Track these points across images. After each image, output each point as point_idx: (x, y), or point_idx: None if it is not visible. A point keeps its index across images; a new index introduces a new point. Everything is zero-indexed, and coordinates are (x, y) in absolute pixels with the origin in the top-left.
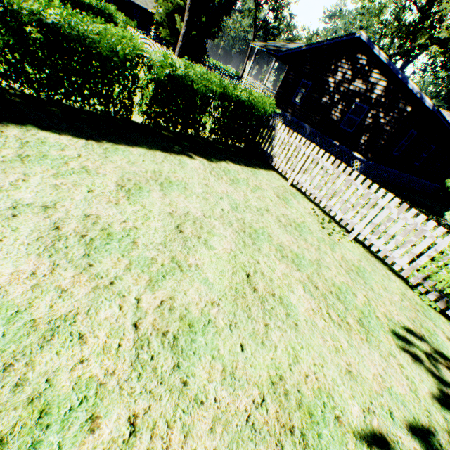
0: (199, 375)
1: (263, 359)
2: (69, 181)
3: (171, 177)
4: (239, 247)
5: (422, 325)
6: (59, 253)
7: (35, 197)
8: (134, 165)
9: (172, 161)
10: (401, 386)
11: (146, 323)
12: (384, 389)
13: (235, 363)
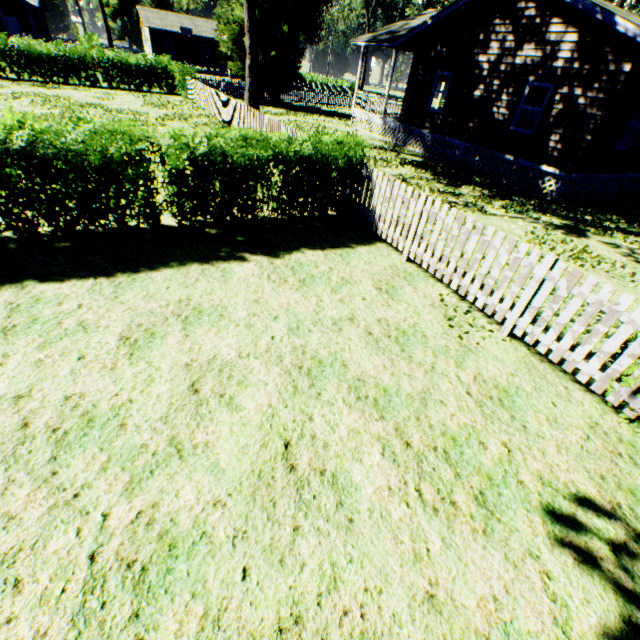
0: (165, 627)
1: (275, 590)
2: (57, 350)
3: (204, 303)
4: (284, 397)
5: (620, 485)
6: (19, 463)
7: (9, 385)
8: (153, 299)
9: (212, 275)
10: (535, 616)
11: (108, 550)
12: (497, 624)
13: (227, 601)
